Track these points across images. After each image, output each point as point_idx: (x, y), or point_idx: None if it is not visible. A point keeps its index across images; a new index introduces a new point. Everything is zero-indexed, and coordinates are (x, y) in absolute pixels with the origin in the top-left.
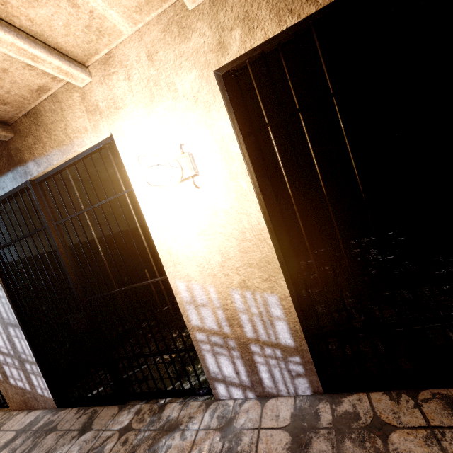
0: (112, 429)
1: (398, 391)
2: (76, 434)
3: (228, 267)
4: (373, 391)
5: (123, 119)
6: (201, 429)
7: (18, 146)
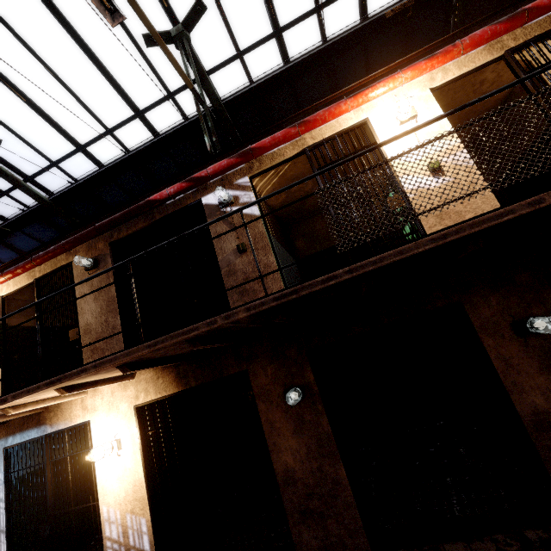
0: None
1: None
2: None
3: (127, 499)
4: None
5: (96, 415)
6: None
7: (45, 416)
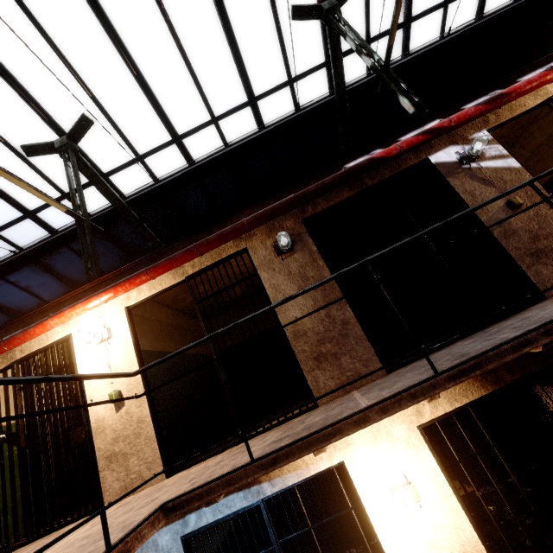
0: None
1: None
2: None
3: None
4: None
5: (353, 452)
6: None
7: None
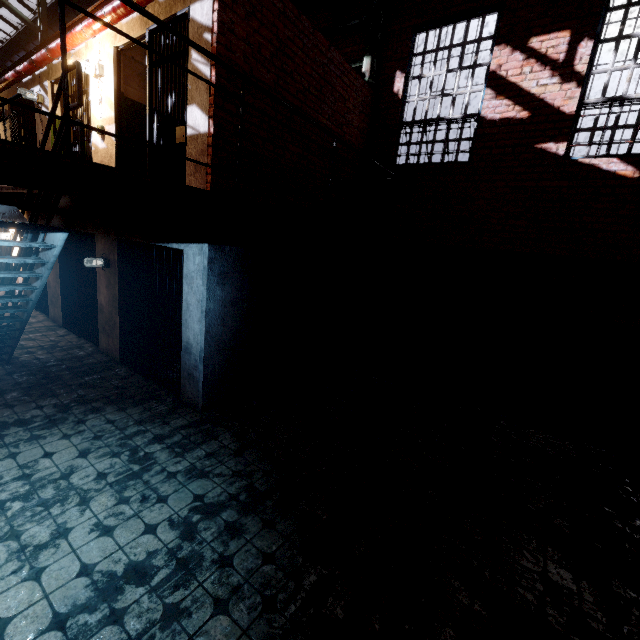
0: None
1: None
2: None
3: None
4: None
5: None
6: None
7: None
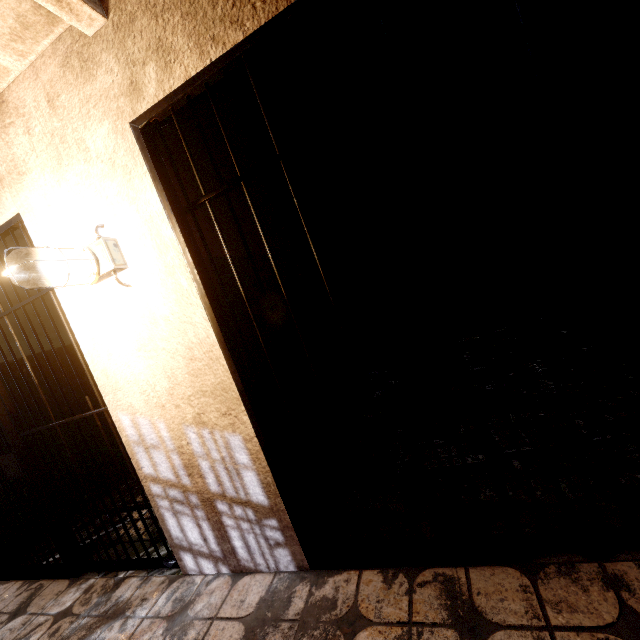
0: (48, 613)
1: (397, 570)
2: (4, 619)
3: (178, 395)
4: (368, 569)
5: (29, 189)
6: (148, 618)
7: None
